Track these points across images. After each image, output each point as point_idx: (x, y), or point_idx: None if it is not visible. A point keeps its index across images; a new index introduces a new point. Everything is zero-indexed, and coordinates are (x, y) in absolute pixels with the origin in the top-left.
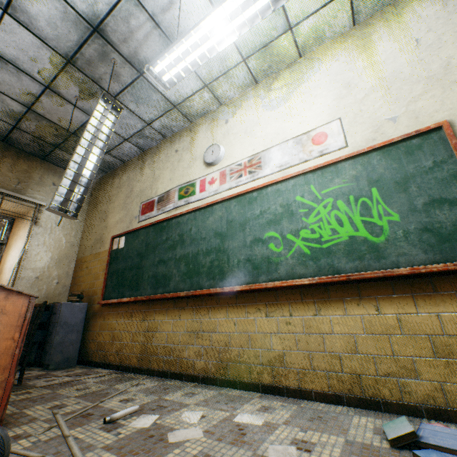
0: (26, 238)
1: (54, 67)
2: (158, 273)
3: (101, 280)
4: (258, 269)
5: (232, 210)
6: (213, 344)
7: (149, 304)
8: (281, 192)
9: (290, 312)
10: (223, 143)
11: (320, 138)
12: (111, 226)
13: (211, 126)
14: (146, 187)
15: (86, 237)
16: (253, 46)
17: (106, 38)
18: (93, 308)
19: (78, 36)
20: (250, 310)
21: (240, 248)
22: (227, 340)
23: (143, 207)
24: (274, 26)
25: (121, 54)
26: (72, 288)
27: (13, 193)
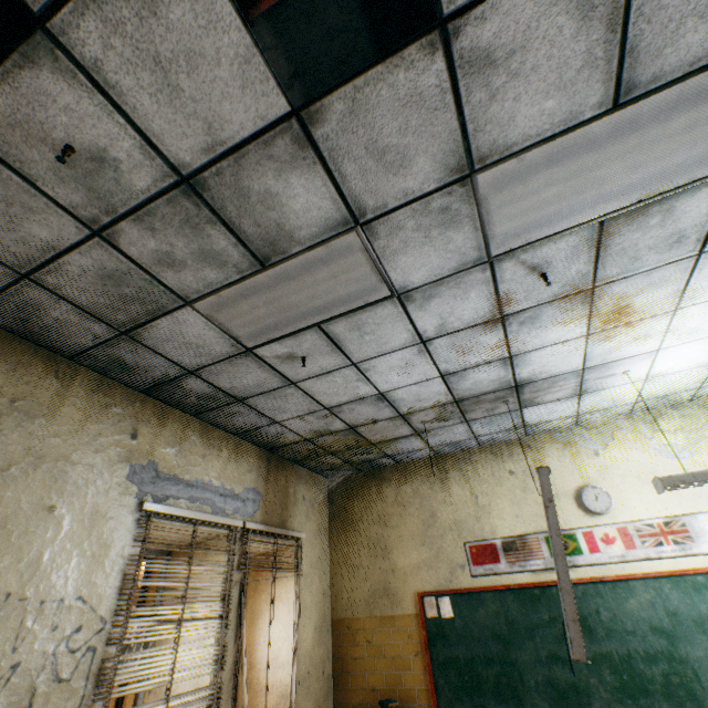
0: (293, 602)
1: (433, 404)
2: (557, 679)
3: (415, 672)
4: None
5: (668, 594)
6: None
7: None
8: None
9: None
10: (604, 483)
11: None
12: (404, 569)
13: (569, 451)
14: (465, 517)
15: (345, 580)
16: (654, 395)
17: (518, 389)
18: None
19: (492, 388)
20: None
21: None
22: None
23: (472, 551)
24: (686, 386)
25: (518, 398)
26: (339, 678)
27: (283, 529)
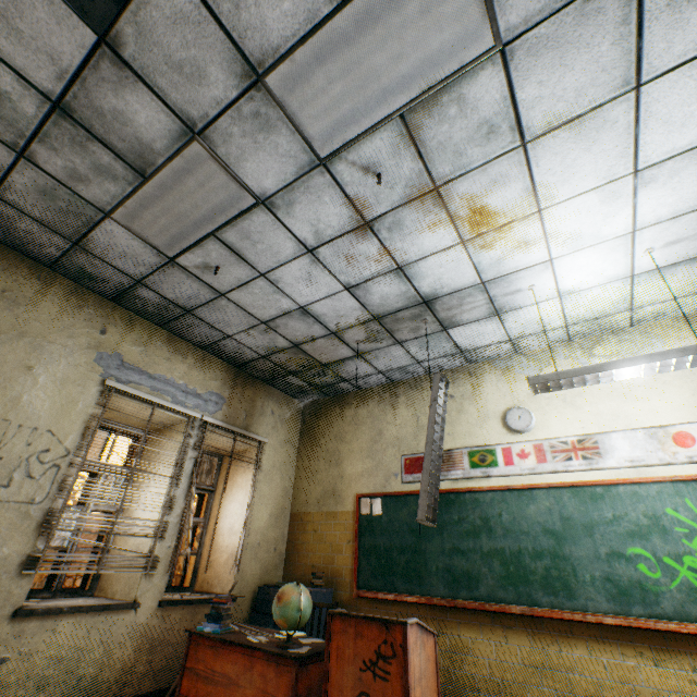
0: (250, 489)
1: (356, 321)
2: (455, 567)
3: (345, 555)
4: (628, 595)
5: (565, 502)
6: (574, 690)
7: (446, 610)
8: (641, 496)
9: (692, 666)
10: (530, 405)
11: (684, 439)
12: (350, 476)
13: (505, 377)
14: (405, 434)
15: (305, 483)
16: (583, 317)
17: (430, 306)
18: (337, 597)
19: (403, 305)
20: (626, 652)
21: (592, 560)
22: (596, 688)
23: (406, 462)
24: (614, 307)
25: (435, 316)
26: (290, 556)
27: (244, 430)
